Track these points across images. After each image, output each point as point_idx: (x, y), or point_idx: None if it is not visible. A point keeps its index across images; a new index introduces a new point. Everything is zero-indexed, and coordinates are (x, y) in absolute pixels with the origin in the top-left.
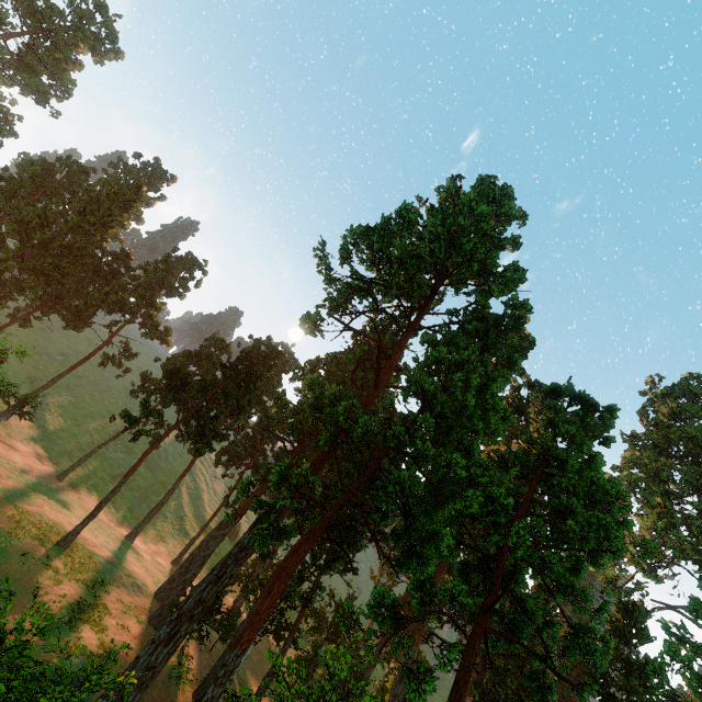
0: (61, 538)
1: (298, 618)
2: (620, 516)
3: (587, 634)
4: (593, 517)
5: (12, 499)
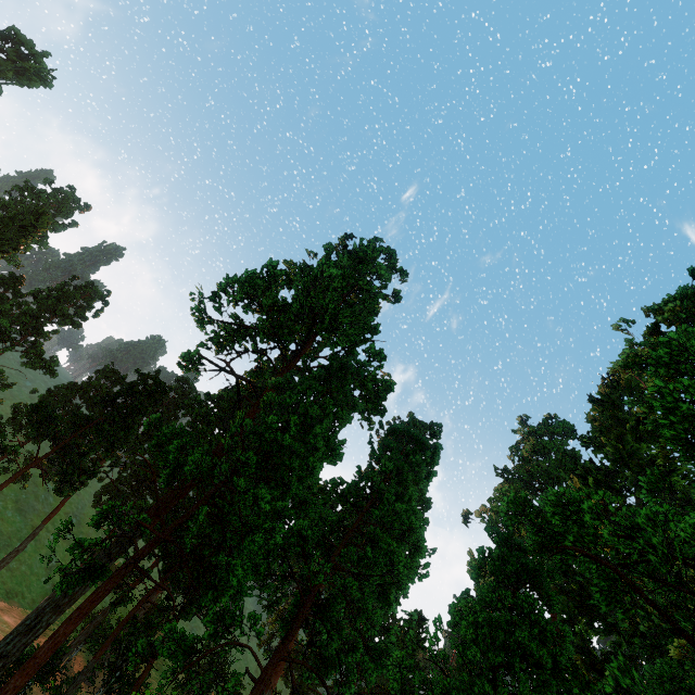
0: None
1: (145, 670)
2: (418, 542)
3: (381, 655)
4: (386, 544)
5: None
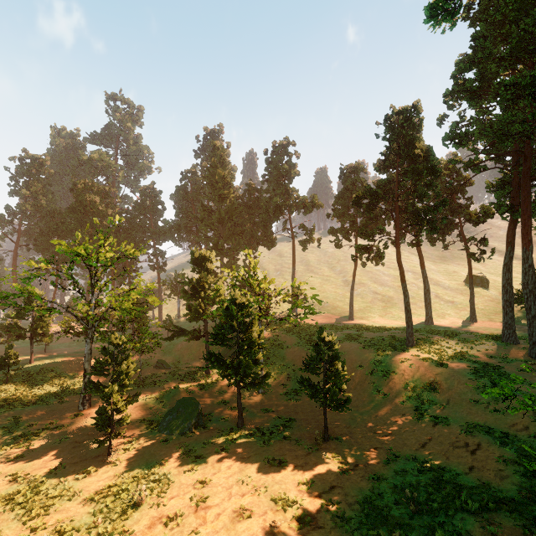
0: (403, 342)
1: None
2: None
3: None
4: None
5: (352, 340)
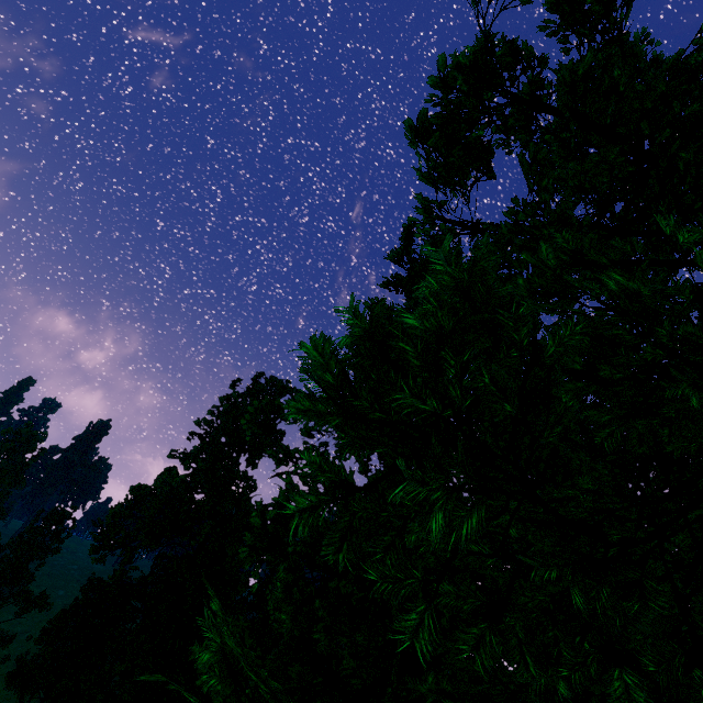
0: None
1: None
2: None
3: None
4: None
5: None
